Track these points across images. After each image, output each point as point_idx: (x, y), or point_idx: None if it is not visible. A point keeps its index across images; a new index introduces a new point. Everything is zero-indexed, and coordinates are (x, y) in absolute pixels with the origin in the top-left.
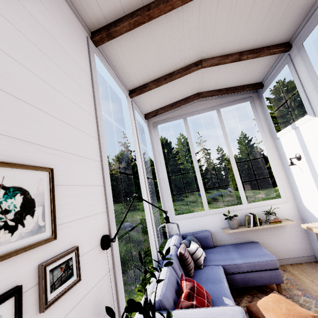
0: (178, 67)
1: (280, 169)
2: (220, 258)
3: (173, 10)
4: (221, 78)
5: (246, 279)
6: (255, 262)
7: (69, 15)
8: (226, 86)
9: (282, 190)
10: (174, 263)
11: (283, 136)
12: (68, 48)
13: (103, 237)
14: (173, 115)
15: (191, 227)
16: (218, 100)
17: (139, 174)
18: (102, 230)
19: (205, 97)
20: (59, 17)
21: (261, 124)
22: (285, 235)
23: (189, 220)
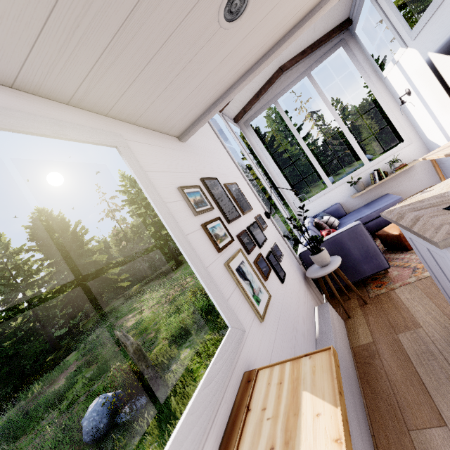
0: None
1: (397, 111)
2: (353, 218)
3: None
4: (300, 41)
5: (378, 223)
6: (382, 207)
7: None
8: (309, 44)
9: (404, 132)
10: (312, 228)
11: (389, 74)
12: None
13: (265, 212)
14: (262, 104)
15: (320, 207)
16: (305, 62)
17: (259, 176)
18: (262, 210)
19: (289, 68)
20: None
21: (363, 69)
22: (416, 176)
23: (315, 202)
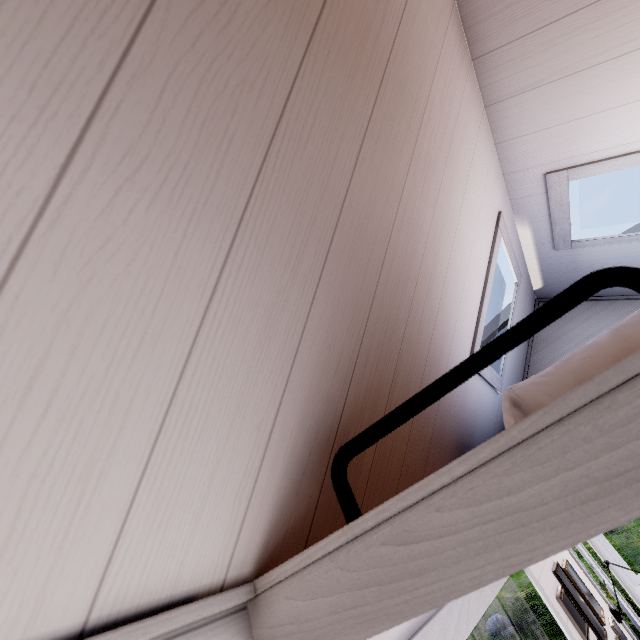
0: None
1: None
2: None
3: None
4: None
5: None
6: None
7: None
8: None
9: None
10: None
11: None
12: None
13: (611, 610)
14: None
15: None
16: None
17: None
18: (605, 604)
19: None
20: None
21: None
22: None
23: None
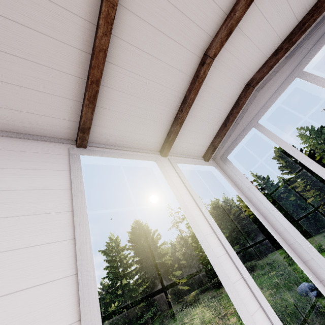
0: (185, 86)
1: None
2: None
3: (115, 51)
4: (260, 39)
5: None
6: None
7: (37, 148)
8: (282, 38)
9: None
10: None
11: None
12: (25, 182)
13: None
14: (238, 132)
15: None
16: (288, 63)
17: (212, 263)
18: None
19: (261, 79)
20: (16, 161)
21: None
22: None
23: None
